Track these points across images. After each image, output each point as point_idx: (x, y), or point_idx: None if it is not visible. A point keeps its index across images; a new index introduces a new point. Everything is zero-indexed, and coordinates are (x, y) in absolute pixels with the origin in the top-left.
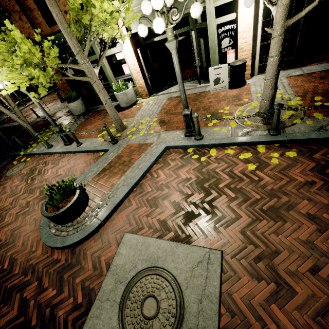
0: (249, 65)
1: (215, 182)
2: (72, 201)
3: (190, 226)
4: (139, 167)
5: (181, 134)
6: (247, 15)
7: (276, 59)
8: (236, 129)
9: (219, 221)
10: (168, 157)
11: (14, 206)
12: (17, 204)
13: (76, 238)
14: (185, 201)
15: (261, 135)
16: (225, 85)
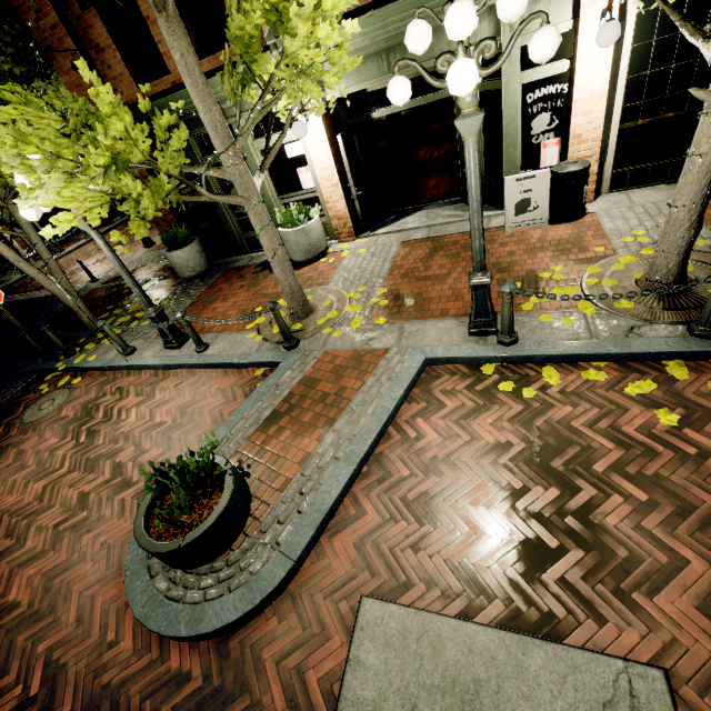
0: (592, 171)
1: (579, 458)
2: (219, 508)
3: (547, 584)
4: (366, 410)
5: (457, 329)
6: (595, 64)
7: (710, 160)
8: (597, 319)
9: (627, 573)
10: (434, 386)
11: (47, 506)
12: (55, 499)
13: (231, 611)
14: (512, 509)
15: (670, 336)
16: (541, 215)
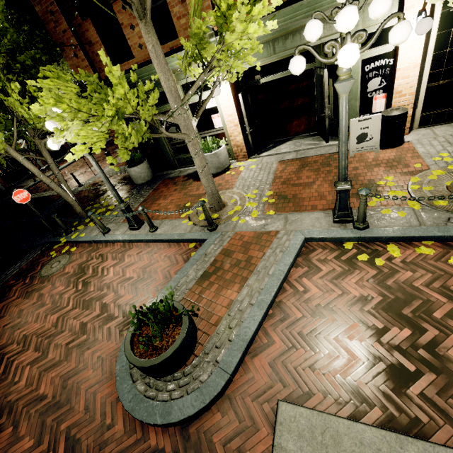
0: (408, 114)
1: (422, 308)
2: (180, 337)
3: (411, 397)
4: (268, 272)
5: (324, 218)
6: (413, 45)
7: None
8: (423, 212)
9: None
10: (312, 256)
11: (60, 331)
12: (65, 326)
13: (190, 407)
14: (378, 343)
15: None
16: (374, 143)
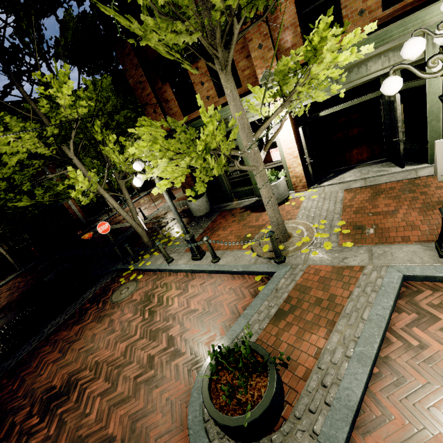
0: None
1: None
2: (269, 392)
3: None
4: (362, 316)
5: (424, 252)
6: None
7: None
8: None
9: None
10: (419, 299)
11: (129, 362)
12: (133, 357)
13: None
14: None
15: None
16: None
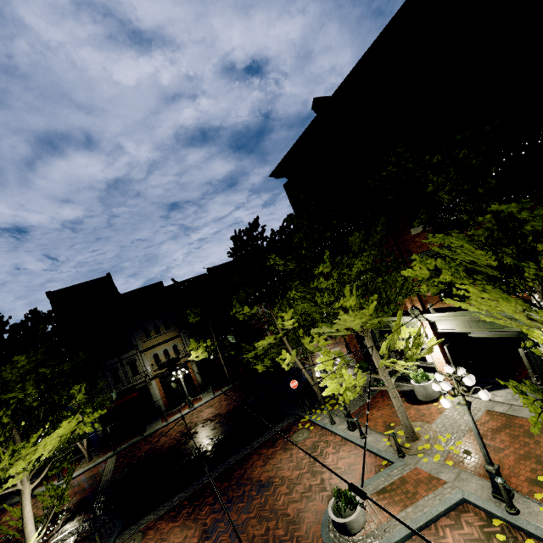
0: None
1: None
2: (353, 515)
3: None
4: (423, 509)
5: (488, 488)
6: None
7: None
8: None
9: None
10: (463, 515)
11: (299, 483)
12: (301, 481)
13: None
14: None
15: None
16: None
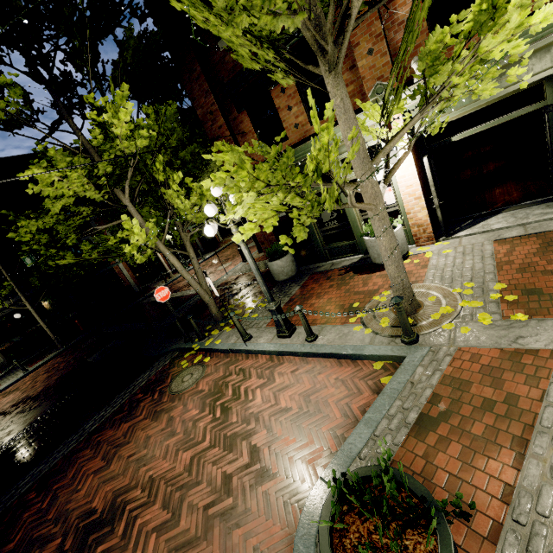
0: None
1: None
2: None
3: None
4: None
5: None
6: None
7: None
8: None
9: None
10: None
11: (195, 481)
12: (201, 475)
13: None
14: None
15: None
16: None
